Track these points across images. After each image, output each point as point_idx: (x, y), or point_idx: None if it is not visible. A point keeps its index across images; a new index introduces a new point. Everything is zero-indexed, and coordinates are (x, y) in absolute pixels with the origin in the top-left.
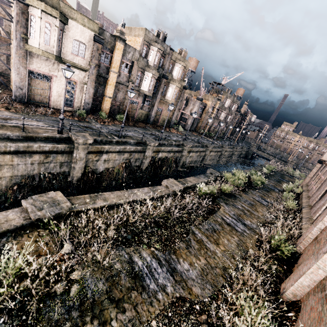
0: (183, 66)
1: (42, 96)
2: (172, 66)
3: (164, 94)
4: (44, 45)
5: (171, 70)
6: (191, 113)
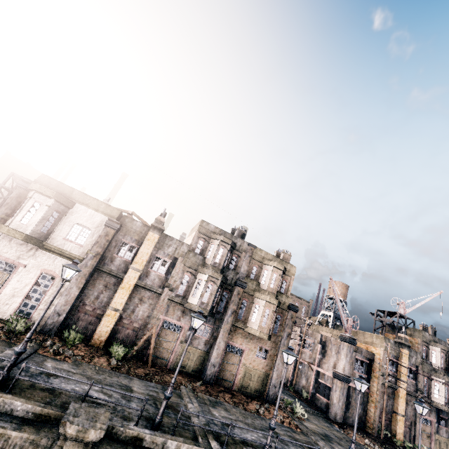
0: (277, 268)
1: None
2: (257, 269)
3: (243, 317)
4: (18, 224)
5: (256, 275)
6: (336, 372)
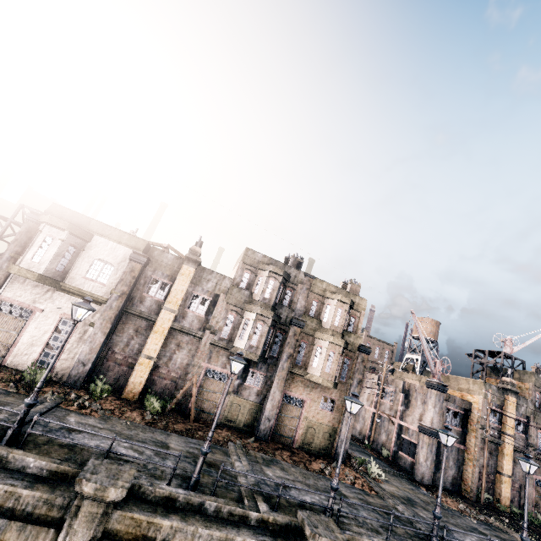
0: (342, 302)
1: (2, 343)
2: (318, 304)
3: (303, 362)
4: (30, 262)
5: (316, 312)
6: (422, 425)
